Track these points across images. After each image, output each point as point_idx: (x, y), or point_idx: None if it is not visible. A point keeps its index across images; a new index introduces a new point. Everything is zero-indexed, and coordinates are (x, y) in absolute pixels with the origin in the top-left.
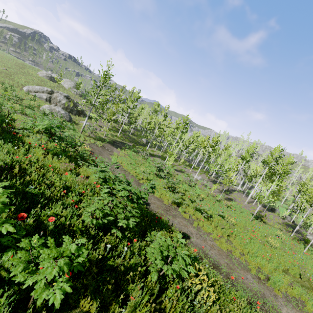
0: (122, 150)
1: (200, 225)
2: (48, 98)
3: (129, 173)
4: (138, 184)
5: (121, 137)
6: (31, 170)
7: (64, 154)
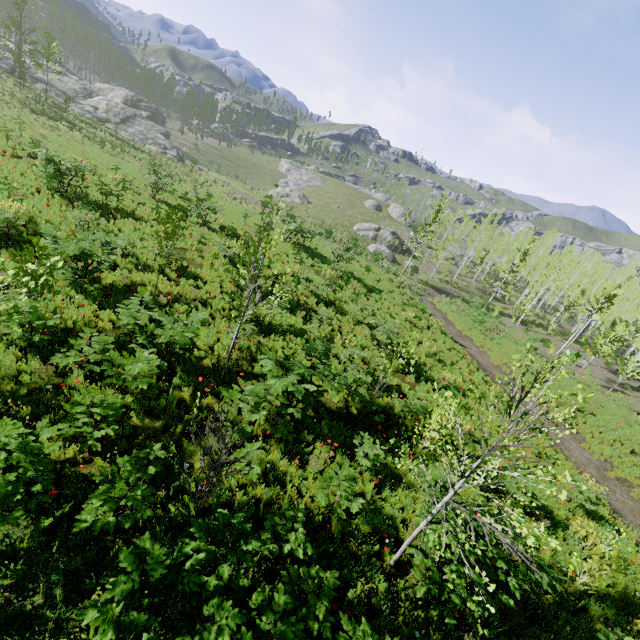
0: (446, 298)
1: (487, 352)
2: (374, 236)
3: (440, 312)
4: (444, 318)
5: (455, 284)
6: (381, 282)
7: (391, 281)
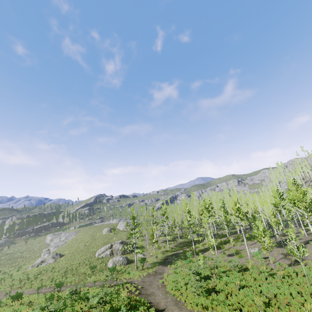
0: (171, 266)
1: None
2: (110, 252)
3: (169, 294)
4: (175, 302)
5: (172, 248)
6: None
7: (111, 310)
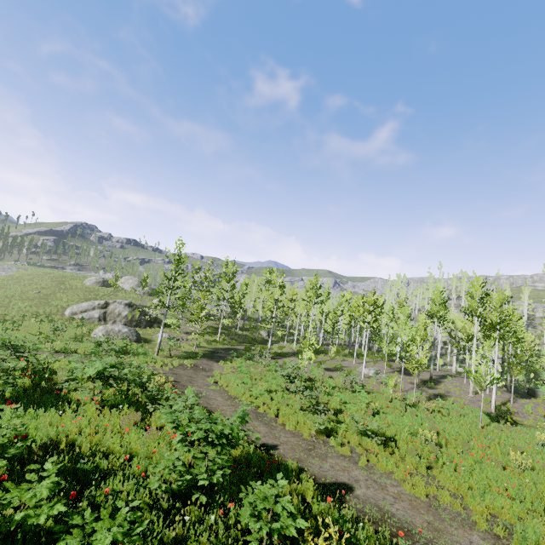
0: (227, 363)
1: (373, 461)
2: (101, 315)
3: (239, 401)
4: (255, 415)
5: (224, 340)
6: (82, 438)
7: (127, 401)
